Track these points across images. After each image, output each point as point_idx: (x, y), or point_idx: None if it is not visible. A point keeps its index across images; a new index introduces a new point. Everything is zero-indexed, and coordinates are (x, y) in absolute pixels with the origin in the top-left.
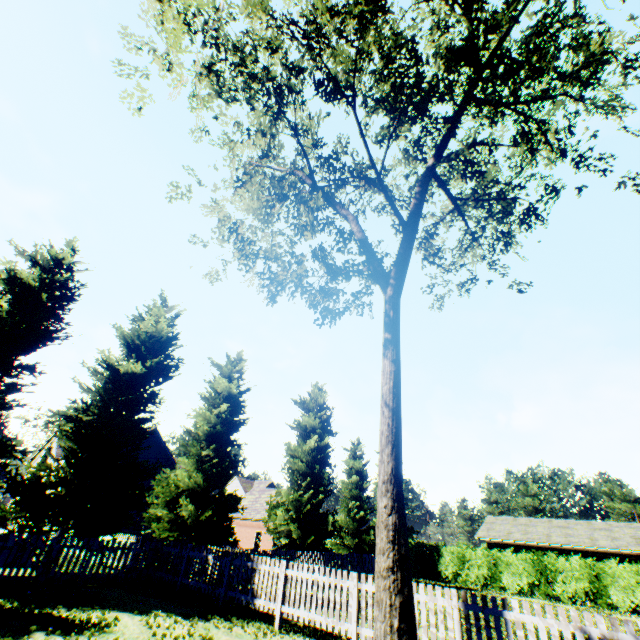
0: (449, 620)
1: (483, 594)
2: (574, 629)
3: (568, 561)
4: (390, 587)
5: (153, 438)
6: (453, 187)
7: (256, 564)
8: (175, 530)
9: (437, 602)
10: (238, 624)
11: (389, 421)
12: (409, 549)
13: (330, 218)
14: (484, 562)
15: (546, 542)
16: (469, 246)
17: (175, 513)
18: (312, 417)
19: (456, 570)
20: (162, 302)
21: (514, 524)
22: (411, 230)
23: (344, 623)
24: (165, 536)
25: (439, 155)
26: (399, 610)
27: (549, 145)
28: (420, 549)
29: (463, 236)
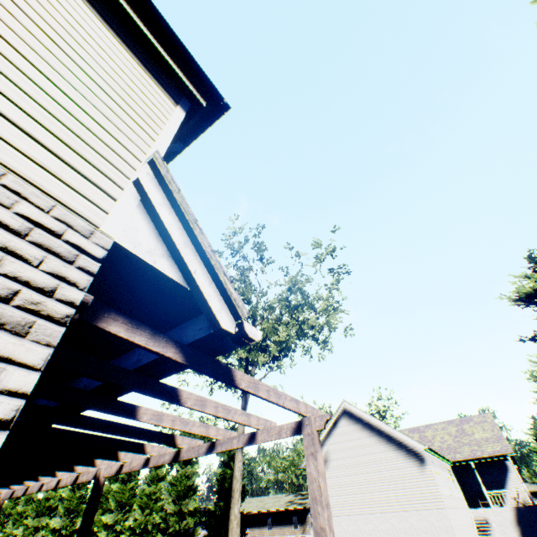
0: None
1: None
2: None
3: None
4: None
5: None
6: None
7: None
8: None
9: None
10: None
11: None
12: None
13: None
14: None
15: None
16: None
17: None
18: None
19: None
20: None
21: None
22: None
23: None
24: None
25: None
26: None
27: None
28: None
29: None
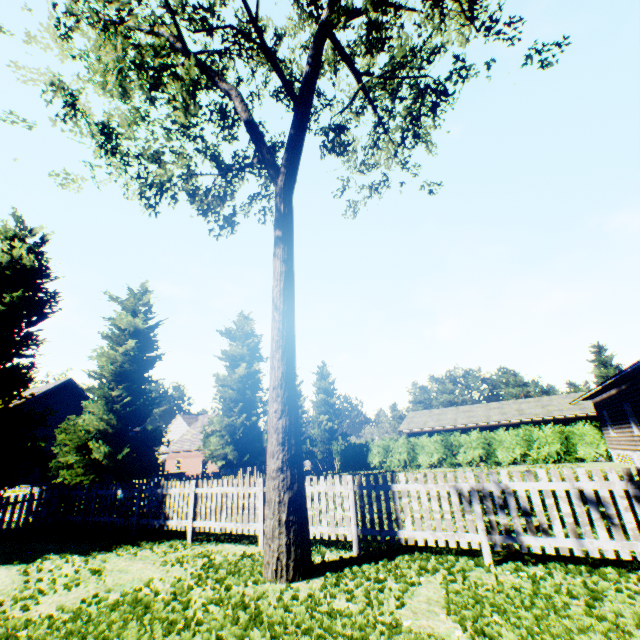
0: (346, 502)
1: (376, 475)
2: (449, 488)
3: (469, 436)
4: (280, 486)
5: (70, 389)
6: (363, 68)
7: (166, 490)
8: (91, 474)
9: (335, 489)
10: (147, 547)
11: (280, 325)
12: (343, 450)
13: (219, 104)
14: (404, 449)
15: (453, 425)
16: (379, 139)
17: (90, 458)
18: (240, 346)
19: (382, 459)
20: (17, 223)
21: (430, 415)
22: (304, 105)
23: (252, 524)
24: (81, 481)
25: (334, 5)
26: (288, 505)
27: (461, 7)
28: (352, 448)
29: (374, 129)
